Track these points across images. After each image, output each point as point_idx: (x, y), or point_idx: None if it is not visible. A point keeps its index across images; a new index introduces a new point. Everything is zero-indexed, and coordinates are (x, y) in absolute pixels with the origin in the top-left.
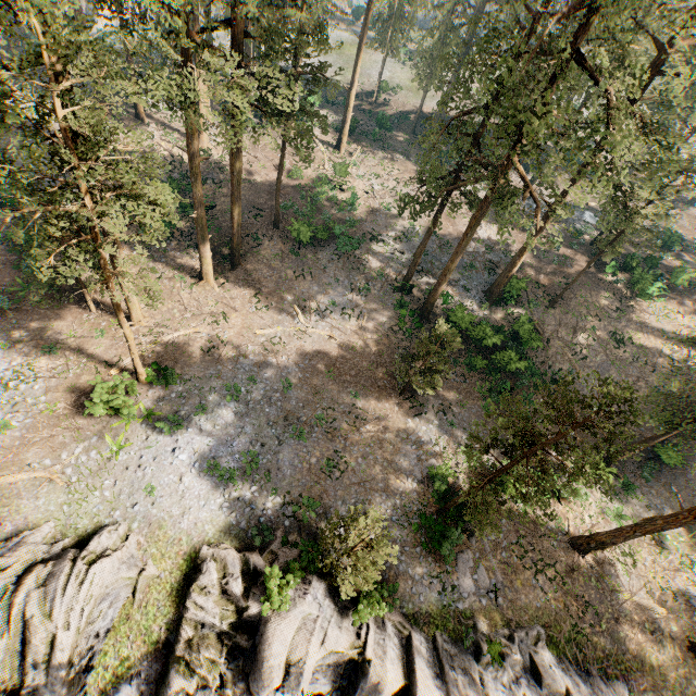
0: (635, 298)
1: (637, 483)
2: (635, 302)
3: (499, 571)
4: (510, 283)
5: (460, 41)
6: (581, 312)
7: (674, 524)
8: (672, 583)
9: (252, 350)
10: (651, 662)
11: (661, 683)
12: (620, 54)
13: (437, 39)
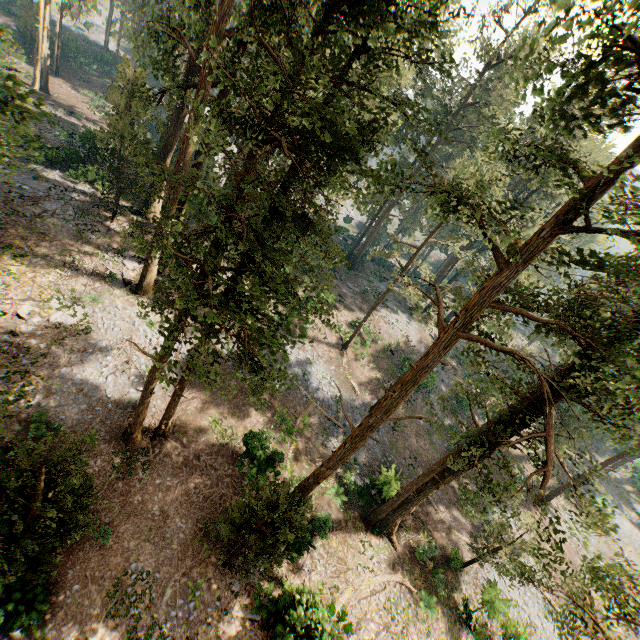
0: None
1: None
2: None
3: None
4: None
5: None
6: None
7: None
8: None
9: None
10: None
11: None
12: None
13: None
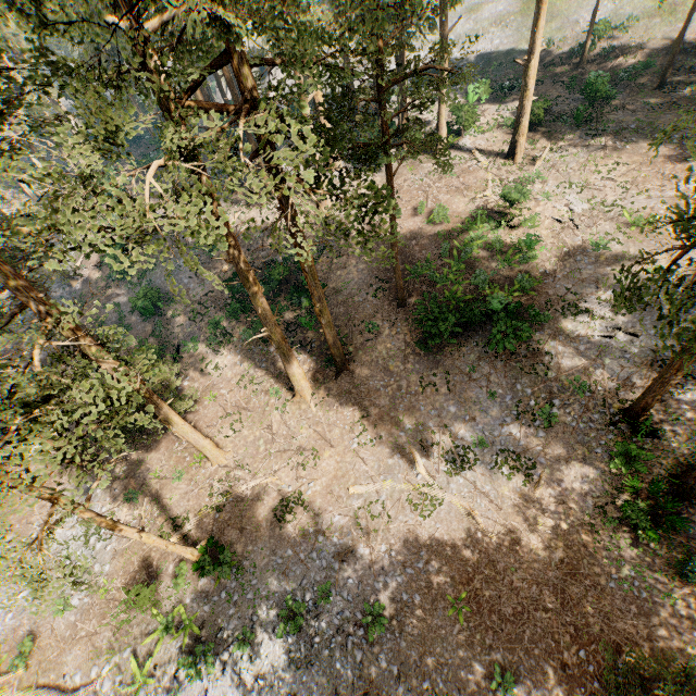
0: None
1: None
2: None
3: None
4: None
5: None
6: None
7: None
8: None
9: (338, 526)
10: None
11: None
12: None
13: None
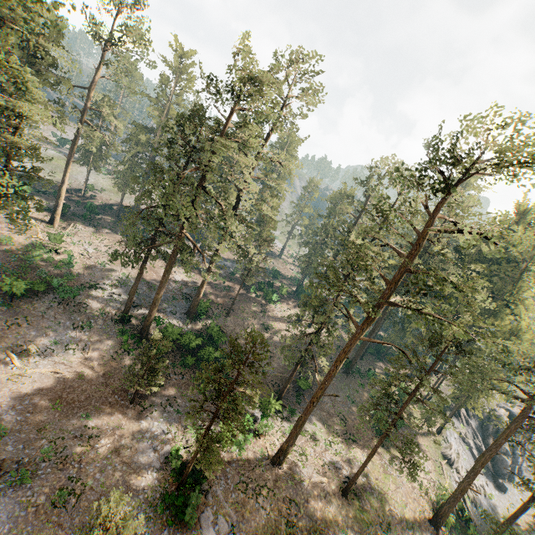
0: (268, 304)
1: (296, 407)
2: (269, 306)
3: (233, 511)
4: (200, 304)
5: (143, 171)
6: (244, 316)
7: (308, 413)
8: (326, 459)
9: None
10: (330, 517)
11: (338, 527)
12: (223, 190)
13: (128, 167)
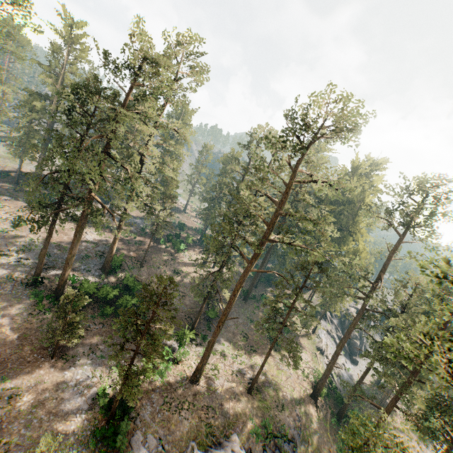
0: (177, 252)
1: (207, 334)
2: (178, 254)
3: (160, 428)
4: (114, 259)
5: (42, 137)
6: (157, 265)
7: (217, 335)
8: (234, 369)
9: None
10: (240, 412)
11: (246, 418)
12: (126, 154)
13: (24, 133)
